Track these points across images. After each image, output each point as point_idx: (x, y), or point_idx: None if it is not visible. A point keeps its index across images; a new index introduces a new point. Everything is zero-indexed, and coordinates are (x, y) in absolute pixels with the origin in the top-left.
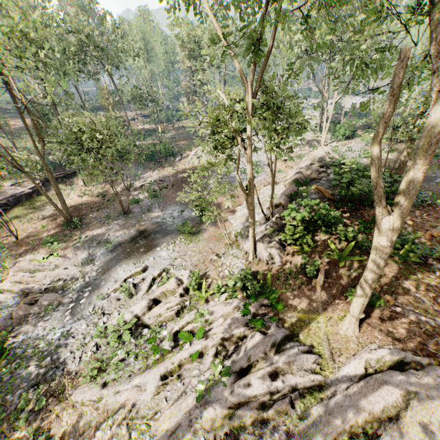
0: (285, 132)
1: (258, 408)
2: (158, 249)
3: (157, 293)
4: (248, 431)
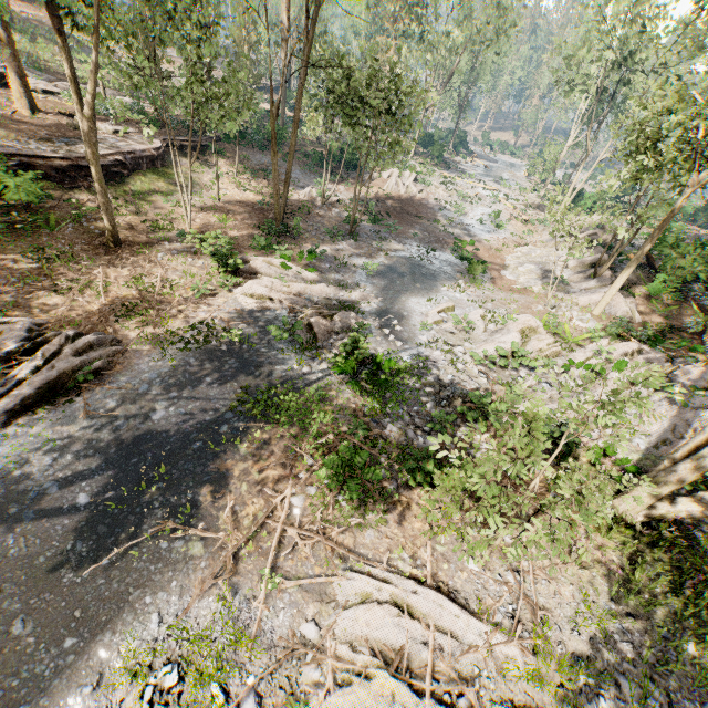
0: None
1: None
2: (444, 288)
3: (516, 329)
4: None
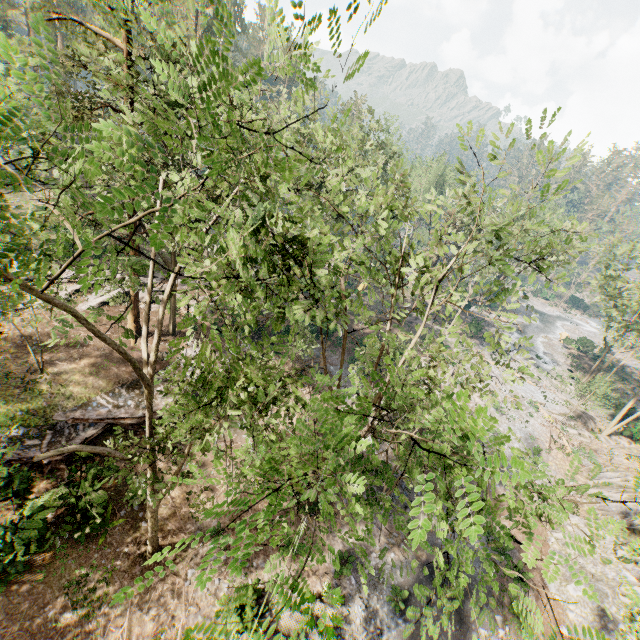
0: None
1: None
2: None
3: None
4: None
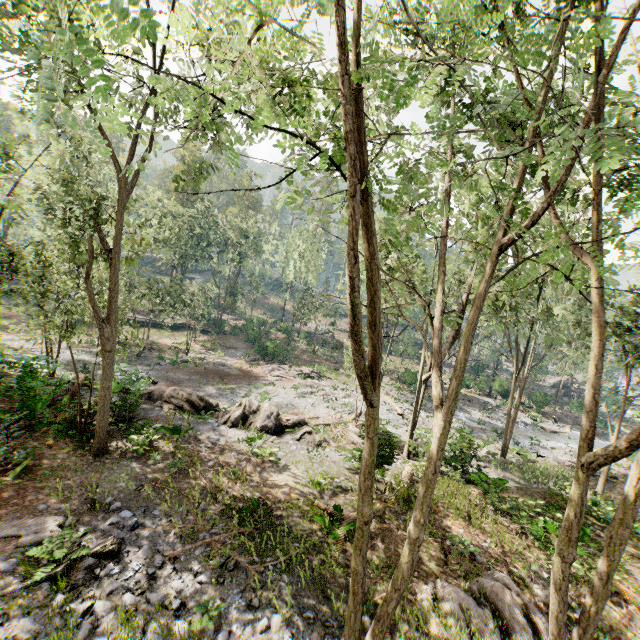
0: None
1: None
2: (63, 370)
3: None
4: None
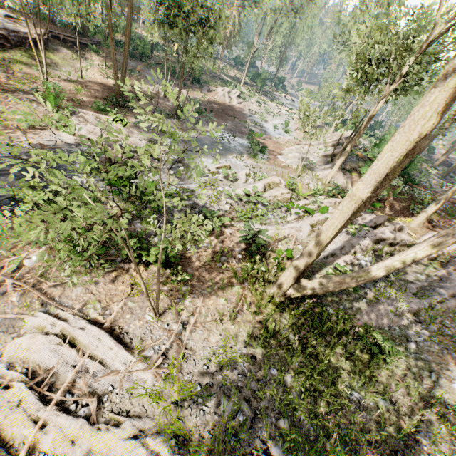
0: (418, 85)
1: (389, 244)
2: (230, 157)
3: (264, 182)
4: (385, 254)
